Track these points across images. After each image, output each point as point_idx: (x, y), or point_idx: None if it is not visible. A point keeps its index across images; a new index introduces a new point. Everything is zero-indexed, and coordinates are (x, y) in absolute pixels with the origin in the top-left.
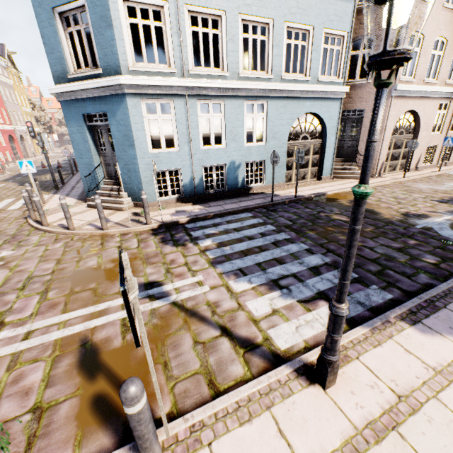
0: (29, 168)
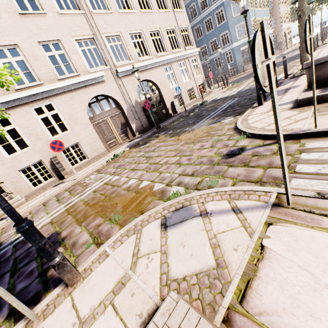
0: (229, 67)
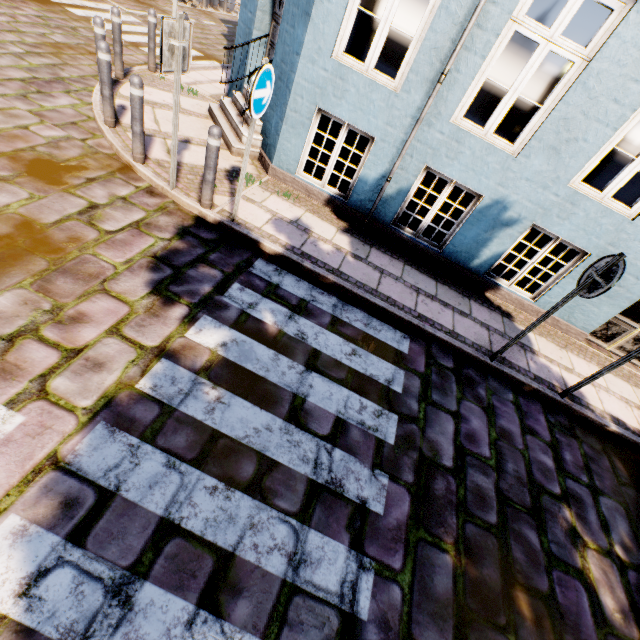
0: None
